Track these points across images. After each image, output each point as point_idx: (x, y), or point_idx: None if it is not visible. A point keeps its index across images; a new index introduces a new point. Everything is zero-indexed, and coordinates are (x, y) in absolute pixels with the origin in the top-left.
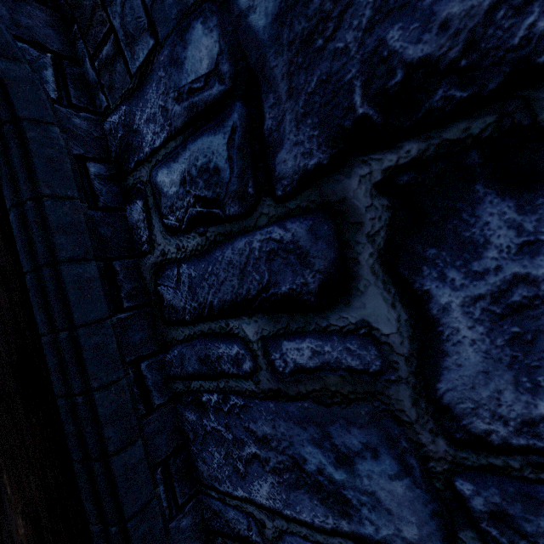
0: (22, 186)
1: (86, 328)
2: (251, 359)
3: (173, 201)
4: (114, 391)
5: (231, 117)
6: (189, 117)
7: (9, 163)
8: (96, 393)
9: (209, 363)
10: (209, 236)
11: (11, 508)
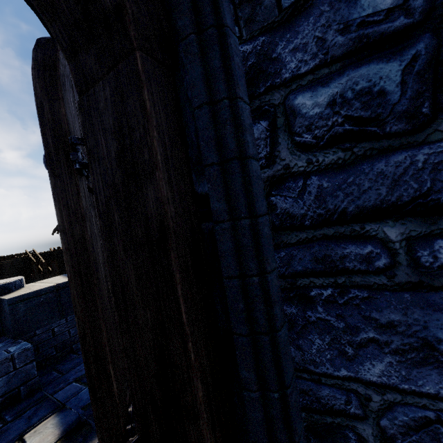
0: (220, 86)
1: (262, 218)
2: (387, 257)
3: (313, 121)
4: (275, 276)
5: (414, 47)
6: (355, 47)
7: (204, 65)
8: (268, 276)
9: (328, 262)
10: (356, 151)
11: (193, 373)
